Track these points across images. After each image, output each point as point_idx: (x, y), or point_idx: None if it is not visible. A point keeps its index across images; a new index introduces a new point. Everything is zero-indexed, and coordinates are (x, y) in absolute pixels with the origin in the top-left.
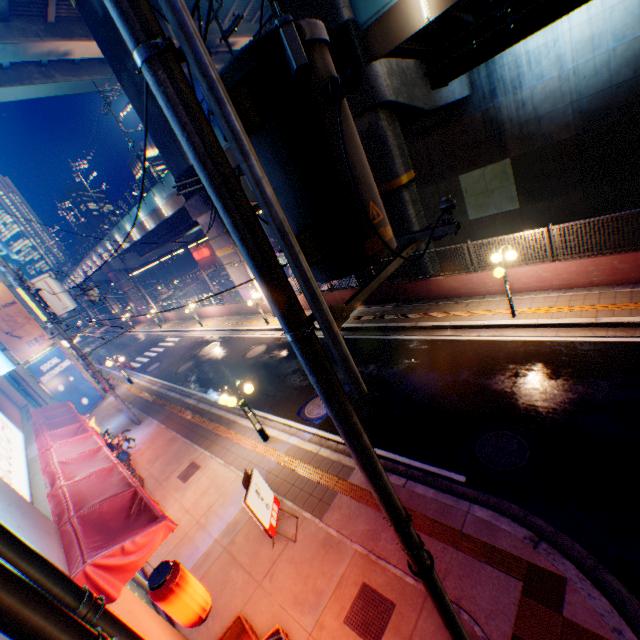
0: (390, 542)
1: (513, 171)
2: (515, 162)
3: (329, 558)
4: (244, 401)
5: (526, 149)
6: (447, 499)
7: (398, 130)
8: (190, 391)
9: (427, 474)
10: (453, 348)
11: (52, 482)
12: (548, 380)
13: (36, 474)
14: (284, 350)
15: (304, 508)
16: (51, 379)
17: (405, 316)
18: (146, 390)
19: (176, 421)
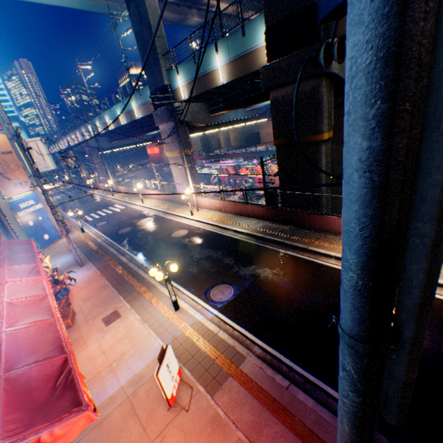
0: (270, 440)
1: None
2: None
3: (215, 438)
4: (168, 277)
5: None
6: (325, 414)
7: (331, 97)
8: (125, 250)
9: (307, 381)
10: (336, 275)
11: None
12: None
13: None
14: (201, 238)
15: (199, 381)
16: (25, 215)
17: (299, 238)
18: (92, 240)
19: (110, 272)
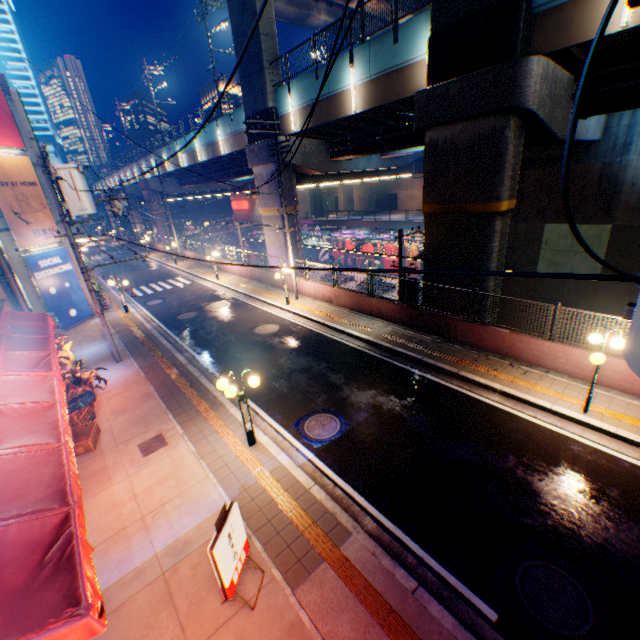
0: None
1: (609, 240)
2: (616, 231)
3: None
4: (244, 394)
5: (636, 222)
6: None
7: (520, 148)
8: (184, 345)
9: (444, 585)
10: (500, 420)
11: None
12: (626, 518)
13: None
14: (298, 340)
15: (275, 562)
16: (45, 278)
17: (446, 357)
18: (139, 325)
19: (158, 375)
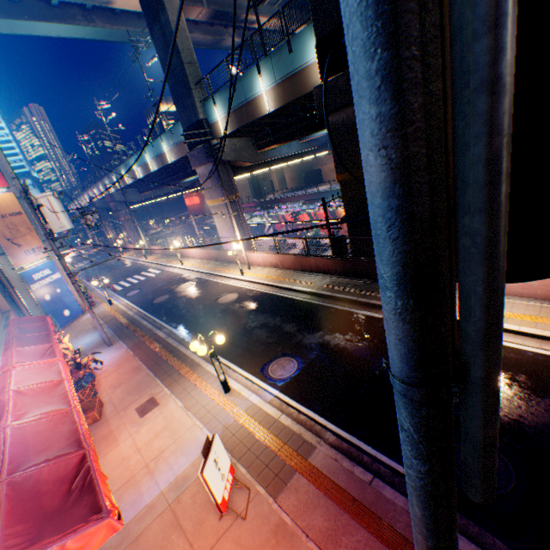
0: None
1: None
2: None
3: None
4: (213, 351)
5: None
6: None
7: None
8: (162, 323)
9: (395, 474)
10: None
11: None
12: (533, 396)
13: None
14: (254, 302)
15: (258, 480)
16: (40, 288)
17: (377, 294)
18: (122, 313)
19: (144, 350)
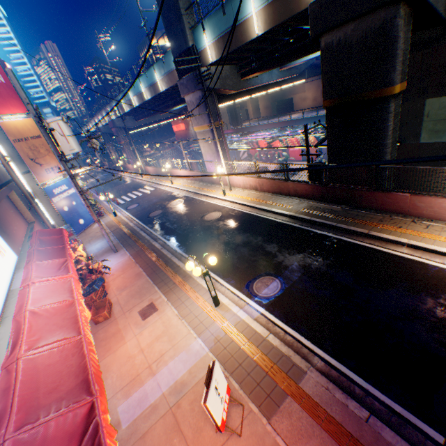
0: None
1: None
2: None
3: None
4: (206, 271)
5: None
6: None
7: (409, 33)
8: (157, 235)
9: (391, 413)
10: (412, 268)
11: (15, 340)
12: None
13: (8, 317)
14: (236, 222)
15: (250, 398)
16: (59, 201)
17: (356, 221)
18: (125, 224)
19: (143, 259)
